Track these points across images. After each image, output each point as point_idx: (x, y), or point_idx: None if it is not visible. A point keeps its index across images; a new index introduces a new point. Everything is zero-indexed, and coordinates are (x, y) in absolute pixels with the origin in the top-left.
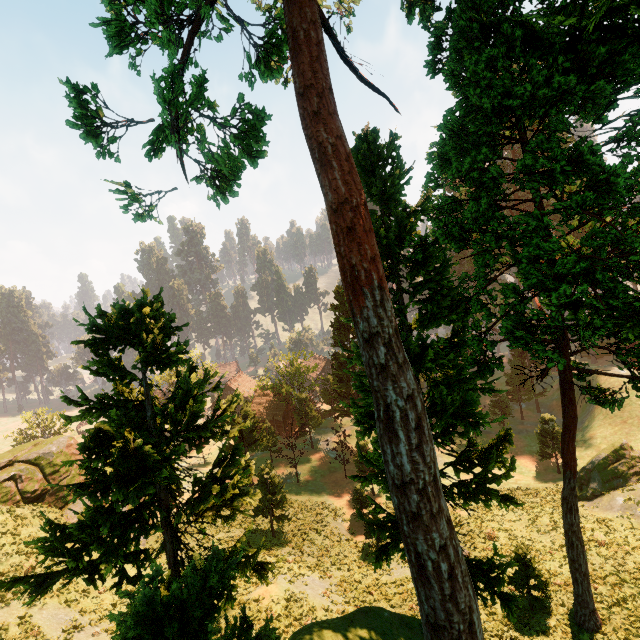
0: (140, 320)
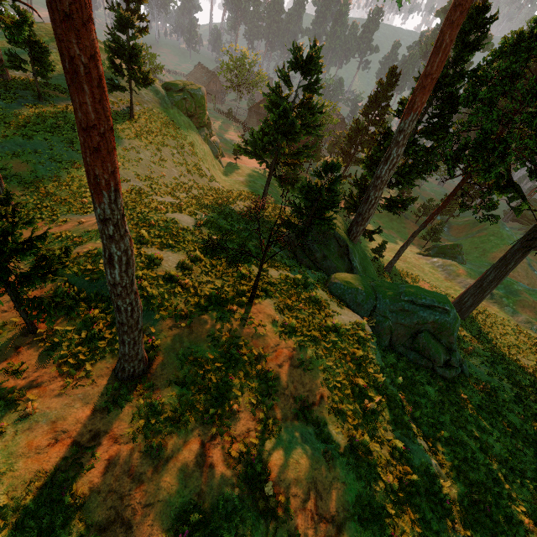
0: (315, 64)
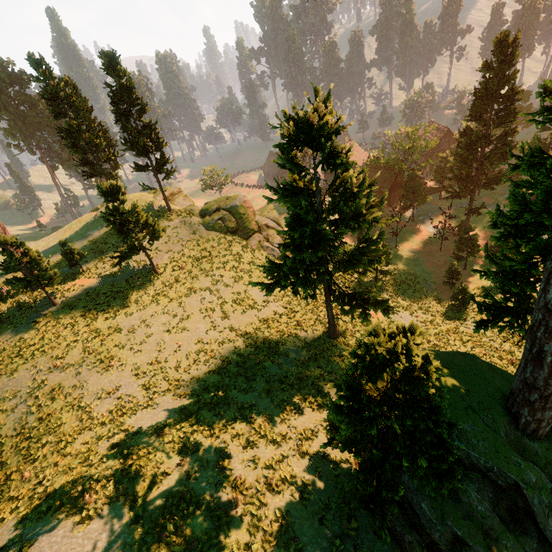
0: (320, 126)
